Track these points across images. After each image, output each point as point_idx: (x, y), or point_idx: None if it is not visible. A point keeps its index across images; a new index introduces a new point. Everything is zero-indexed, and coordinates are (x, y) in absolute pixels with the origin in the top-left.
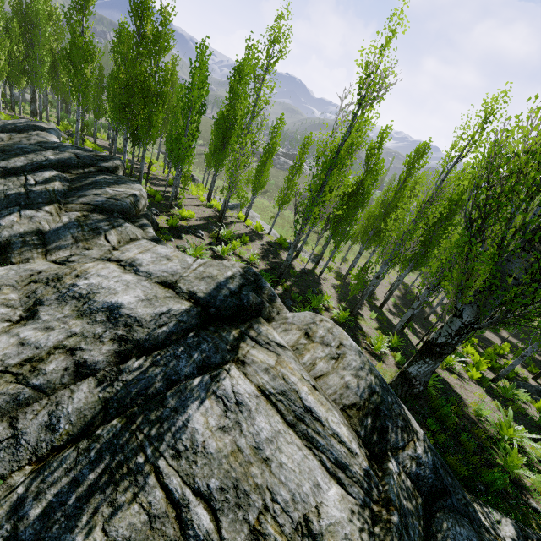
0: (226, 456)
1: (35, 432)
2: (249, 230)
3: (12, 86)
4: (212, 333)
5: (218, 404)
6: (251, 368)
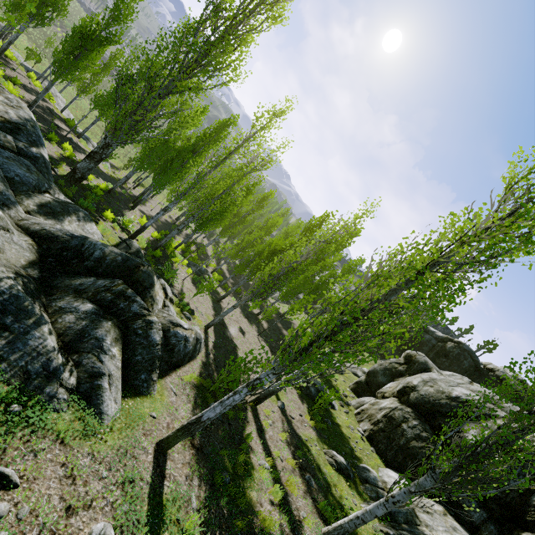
0: None
1: None
2: (33, 88)
3: None
4: None
5: None
6: None
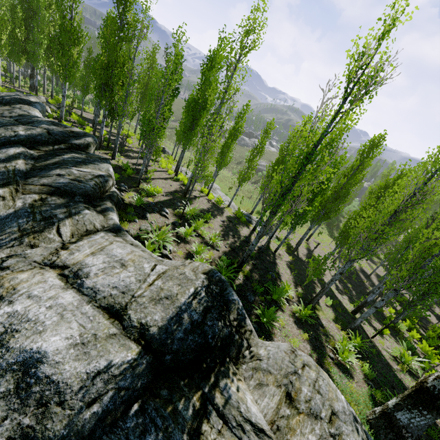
0: None
1: None
2: (211, 204)
3: (14, 63)
4: (164, 405)
5: None
6: None
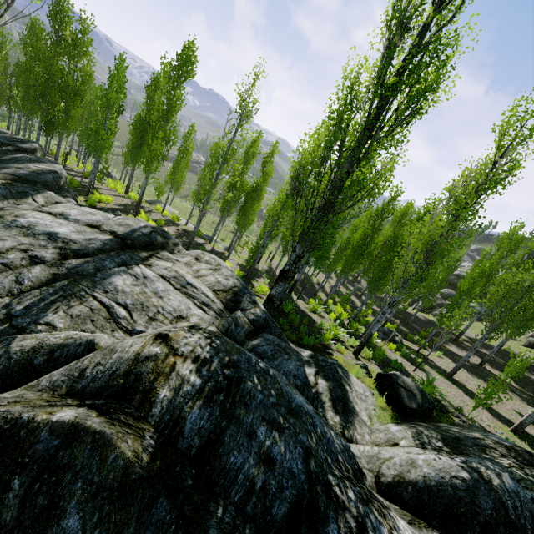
0: (137, 294)
1: (8, 283)
2: (166, 219)
3: None
4: (129, 252)
5: (132, 277)
6: (155, 267)
